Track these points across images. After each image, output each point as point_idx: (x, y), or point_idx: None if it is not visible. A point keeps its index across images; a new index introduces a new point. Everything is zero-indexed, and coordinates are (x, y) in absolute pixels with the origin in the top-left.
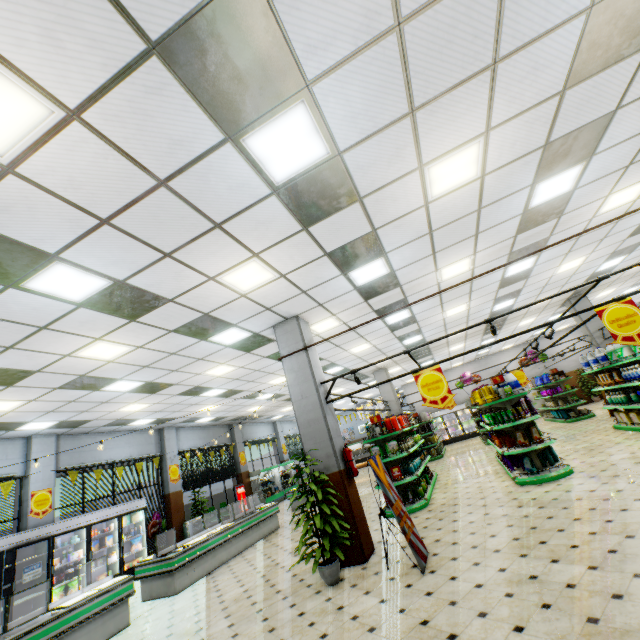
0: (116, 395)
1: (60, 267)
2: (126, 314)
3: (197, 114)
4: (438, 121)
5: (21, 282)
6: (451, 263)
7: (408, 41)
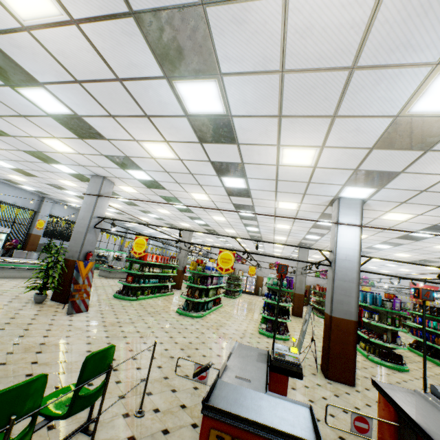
0: (1, 166)
1: None
2: None
3: None
4: (132, 126)
5: None
6: (194, 192)
7: (89, 89)
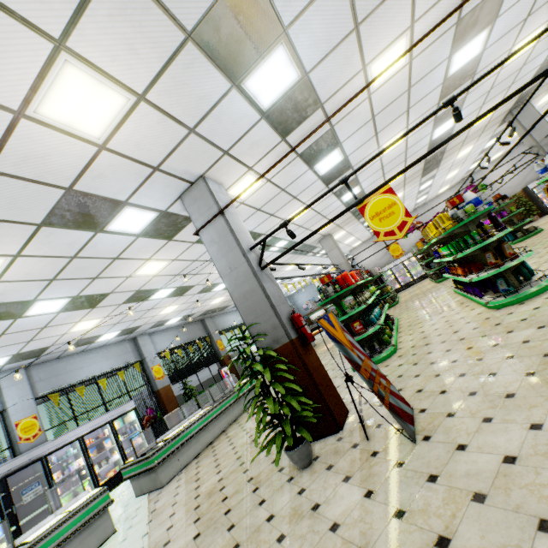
0: (50, 318)
1: None
2: None
3: None
4: None
5: None
6: (382, 50)
7: None
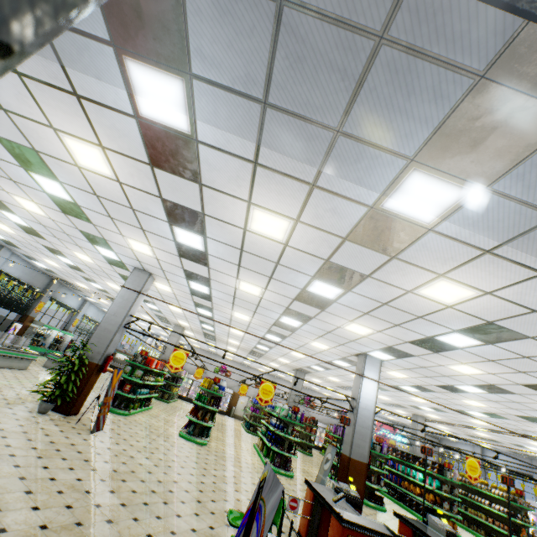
0: (3, 216)
1: (57, 184)
2: (64, 210)
3: (163, 212)
4: (248, 274)
5: (31, 171)
6: (240, 312)
7: (244, 254)
